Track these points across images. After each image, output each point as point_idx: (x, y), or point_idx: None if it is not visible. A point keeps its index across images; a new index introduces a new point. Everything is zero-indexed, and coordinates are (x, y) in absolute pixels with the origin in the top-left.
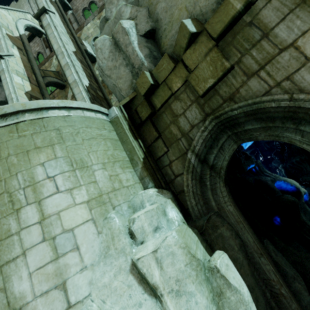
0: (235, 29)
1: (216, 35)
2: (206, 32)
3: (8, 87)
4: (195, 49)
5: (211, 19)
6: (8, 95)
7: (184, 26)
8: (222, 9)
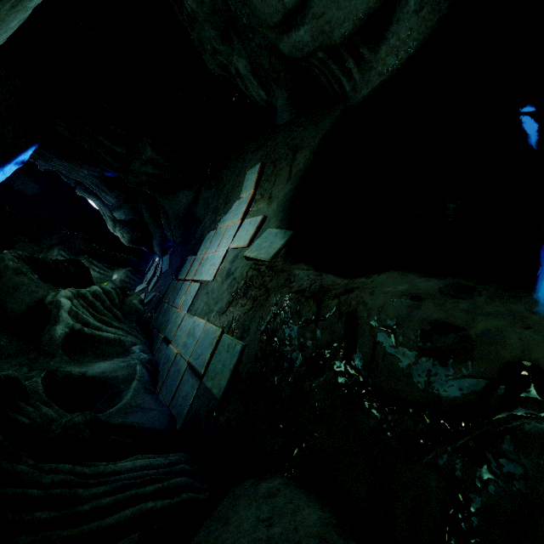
0: None
1: None
2: None
3: None
4: None
5: None
6: None
7: None
8: None
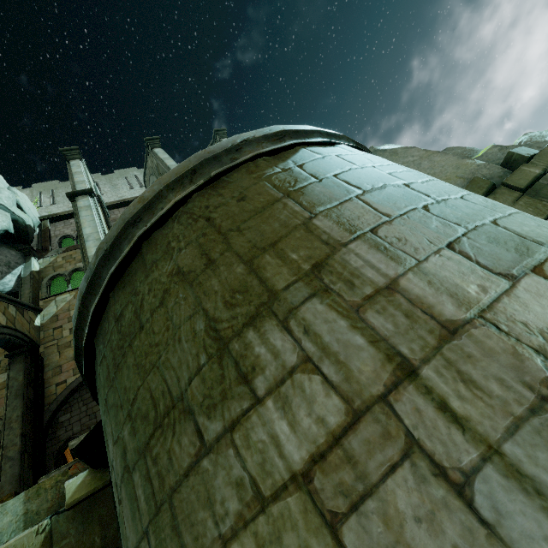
0: (535, 188)
1: (523, 187)
2: (504, 187)
3: (94, 225)
4: (496, 198)
5: (509, 178)
6: (91, 233)
7: (480, 180)
8: (518, 173)
